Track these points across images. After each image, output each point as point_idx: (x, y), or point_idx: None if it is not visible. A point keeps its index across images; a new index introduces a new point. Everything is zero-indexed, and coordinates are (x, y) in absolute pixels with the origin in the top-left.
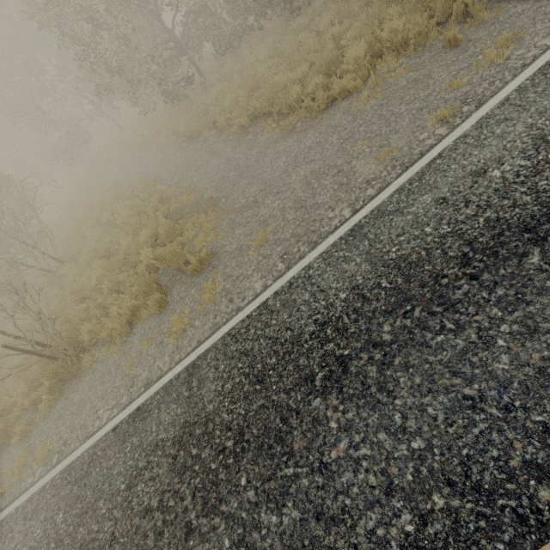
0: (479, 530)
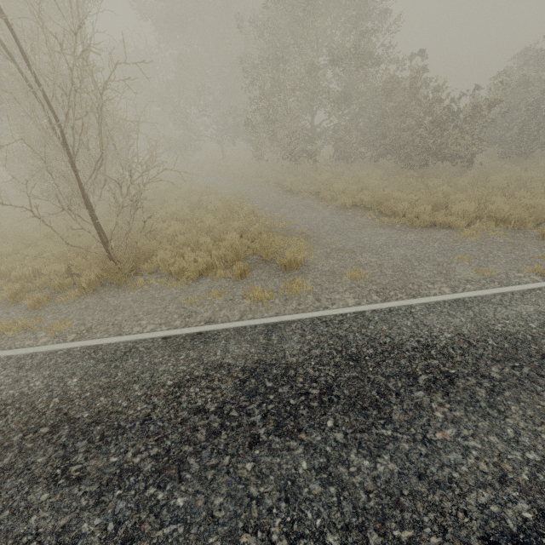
0: None
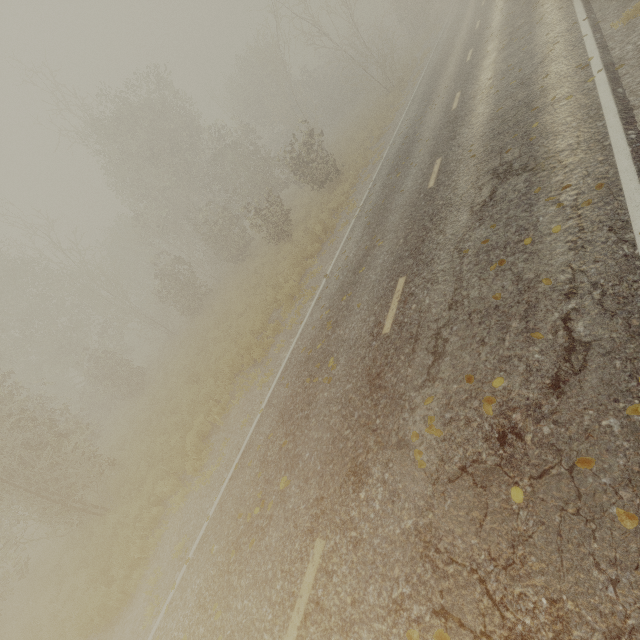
0: None
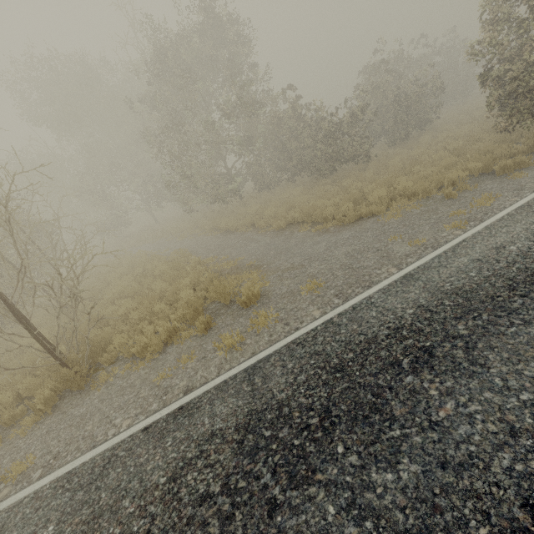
0: None
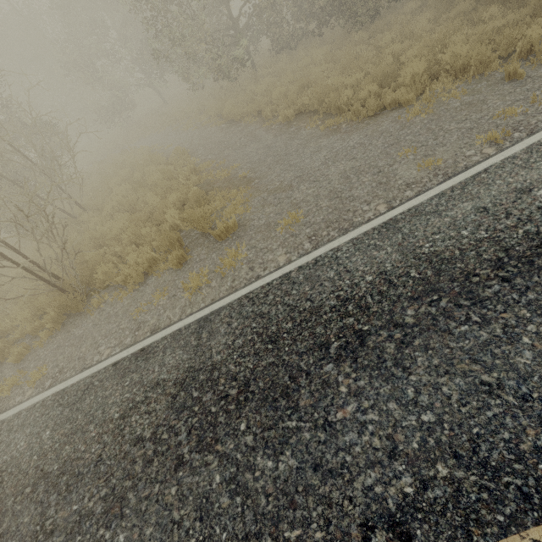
0: (481, 501)
